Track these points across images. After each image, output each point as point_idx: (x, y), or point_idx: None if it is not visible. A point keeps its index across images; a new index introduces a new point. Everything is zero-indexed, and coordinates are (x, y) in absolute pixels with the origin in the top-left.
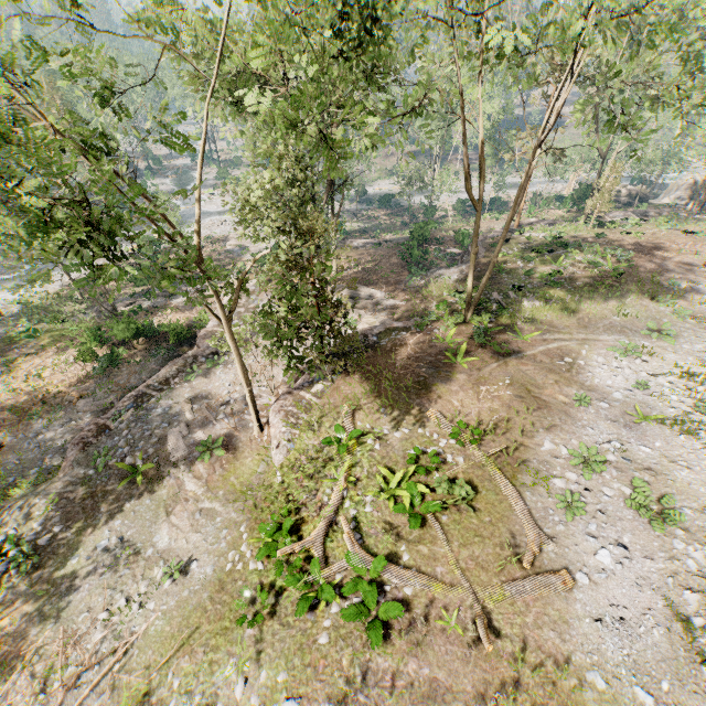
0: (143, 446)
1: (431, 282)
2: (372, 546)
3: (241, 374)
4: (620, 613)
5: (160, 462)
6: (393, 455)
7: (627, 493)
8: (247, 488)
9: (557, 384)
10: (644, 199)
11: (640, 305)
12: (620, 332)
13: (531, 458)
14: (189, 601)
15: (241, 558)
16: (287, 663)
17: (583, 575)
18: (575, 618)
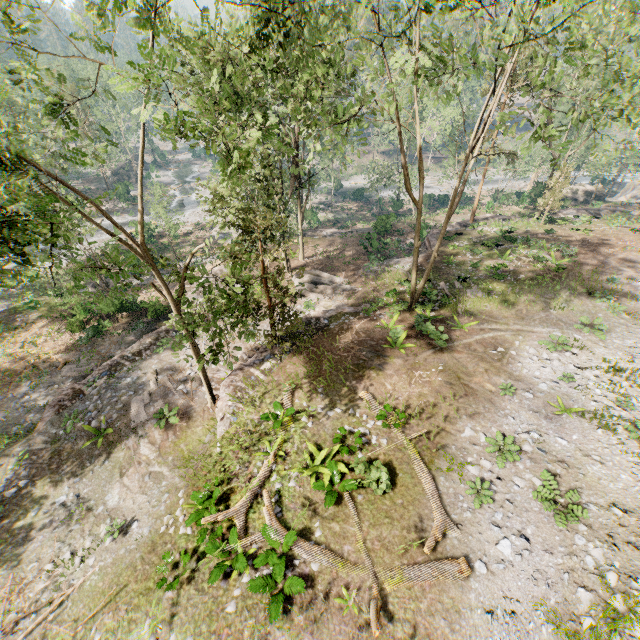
0: (109, 411)
1: (386, 271)
2: (289, 520)
3: (192, 351)
4: (512, 606)
5: (121, 427)
6: (323, 433)
7: (537, 484)
8: (189, 456)
9: (487, 373)
10: (600, 197)
11: (577, 299)
12: (555, 325)
13: (450, 443)
14: (123, 559)
15: (174, 522)
16: (195, 628)
17: (481, 564)
18: (467, 607)
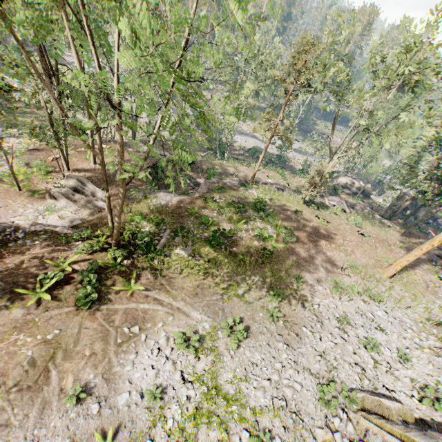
0: None
1: (143, 201)
2: None
3: None
4: None
5: None
6: None
7: None
8: None
9: (89, 358)
10: (367, 194)
11: (257, 289)
12: (213, 313)
13: None
14: None
15: None
16: None
17: None
18: None
